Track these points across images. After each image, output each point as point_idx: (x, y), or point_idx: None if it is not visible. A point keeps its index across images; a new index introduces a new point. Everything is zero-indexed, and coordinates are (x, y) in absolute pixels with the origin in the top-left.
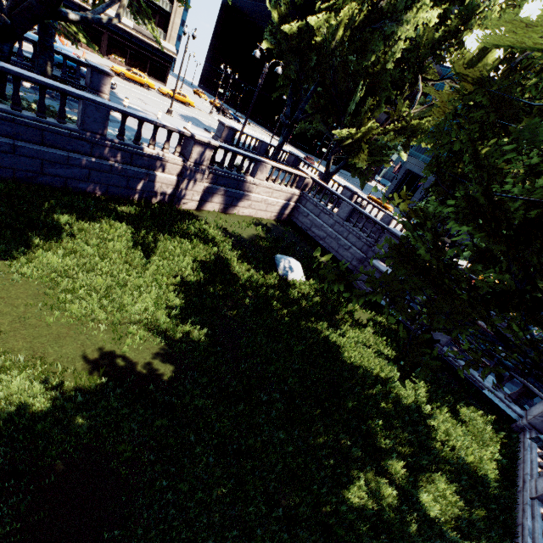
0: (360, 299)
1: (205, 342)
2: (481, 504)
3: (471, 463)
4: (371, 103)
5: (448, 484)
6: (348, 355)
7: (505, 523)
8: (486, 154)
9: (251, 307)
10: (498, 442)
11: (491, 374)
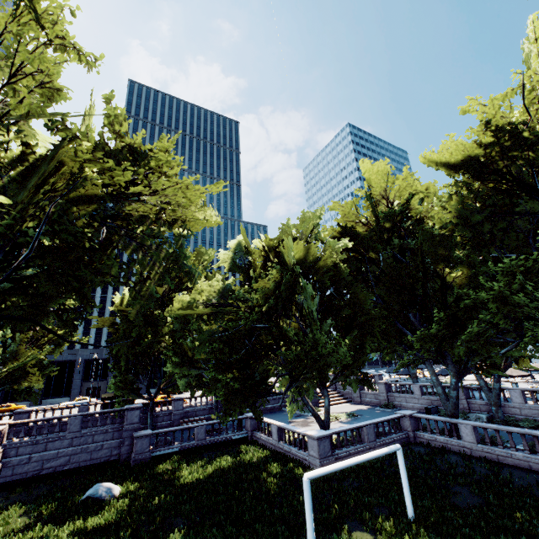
0: (234, 415)
1: (184, 532)
2: (278, 458)
3: (264, 455)
4: (21, 336)
5: (271, 464)
6: (203, 478)
7: (284, 456)
8: (198, 349)
9: (154, 512)
10: (256, 445)
11: (223, 432)
